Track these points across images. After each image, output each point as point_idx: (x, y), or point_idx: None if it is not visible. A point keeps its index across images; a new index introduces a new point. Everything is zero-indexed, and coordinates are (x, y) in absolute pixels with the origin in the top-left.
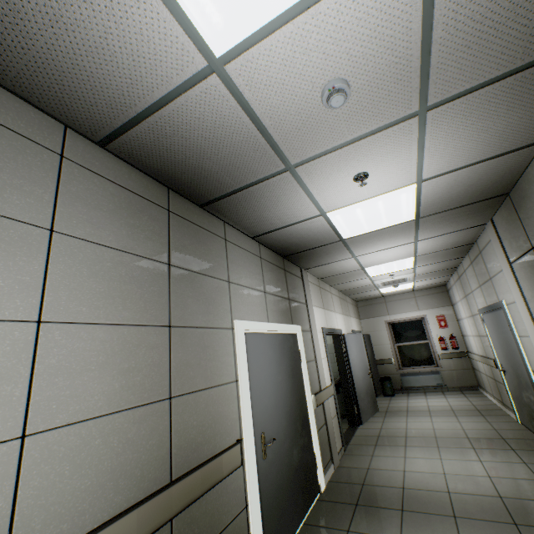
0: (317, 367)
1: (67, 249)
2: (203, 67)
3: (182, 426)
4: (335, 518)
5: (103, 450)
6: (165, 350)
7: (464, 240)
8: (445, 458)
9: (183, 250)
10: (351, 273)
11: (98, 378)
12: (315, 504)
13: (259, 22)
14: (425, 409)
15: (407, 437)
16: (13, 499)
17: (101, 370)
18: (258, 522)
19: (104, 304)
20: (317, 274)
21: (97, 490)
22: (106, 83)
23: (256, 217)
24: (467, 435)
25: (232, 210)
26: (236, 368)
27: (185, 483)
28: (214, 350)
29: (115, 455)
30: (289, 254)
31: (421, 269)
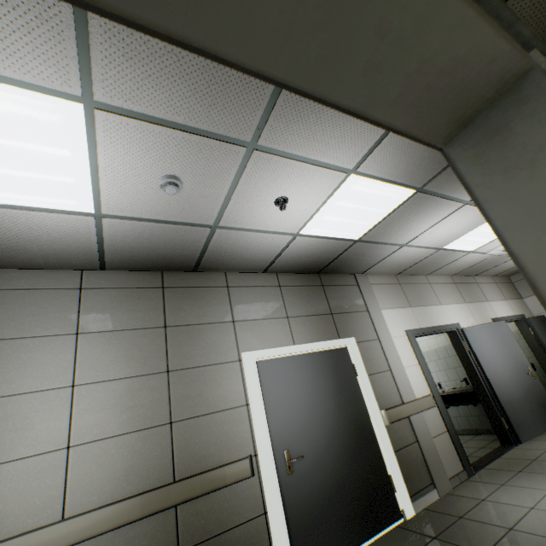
0: (393, 378)
1: (87, 341)
2: (94, 219)
3: (184, 443)
4: None
5: (118, 457)
6: (165, 389)
7: None
8: None
9: (178, 312)
10: (432, 257)
11: (111, 413)
12: (391, 530)
13: (89, 190)
14: None
15: None
16: (66, 478)
17: (113, 408)
18: (280, 529)
19: (113, 367)
20: (386, 272)
21: (114, 480)
22: (72, 248)
23: (242, 260)
24: None
25: (218, 265)
26: (246, 393)
27: (184, 484)
28: (217, 381)
29: (126, 460)
30: (321, 270)
31: None
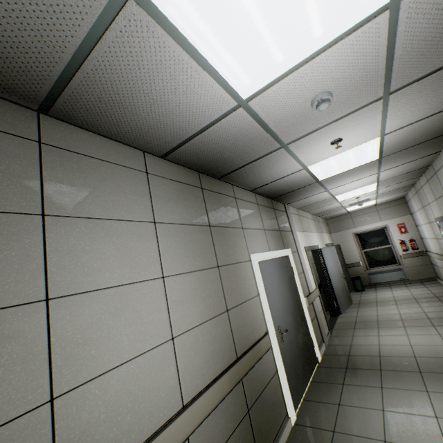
0: (305, 277)
1: (163, 231)
2: (234, 106)
3: (236, 326)
4: (332, 377)
5: (204, 343)
6: (219, 282)
7: (420, 165)
8: (411, 334)
9: (214, 214)
10: (323, 201)
11: (193, 304)
12: (316, 369)
13: (274, 76)
14: (391, 299)
15: (378, 321)
16: (177, 368)
17: (193, 299)
18: (285, 380)
19: (186, 260)
20: (296, 206)
21: (206, 363)
22: (173, 126)
23: (255, 178)
24: (428, 317)
25: (239, 177)
26: (257, 286)
27: (245, 358)
28: (243, 277)
29: (210, 345)
30: (276, 197)
31: (383, 190)
